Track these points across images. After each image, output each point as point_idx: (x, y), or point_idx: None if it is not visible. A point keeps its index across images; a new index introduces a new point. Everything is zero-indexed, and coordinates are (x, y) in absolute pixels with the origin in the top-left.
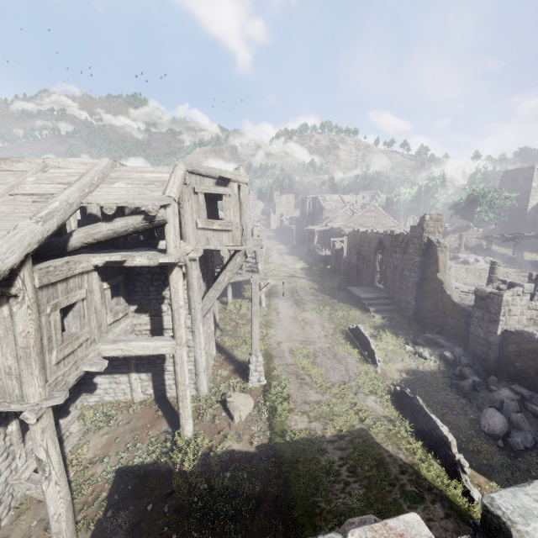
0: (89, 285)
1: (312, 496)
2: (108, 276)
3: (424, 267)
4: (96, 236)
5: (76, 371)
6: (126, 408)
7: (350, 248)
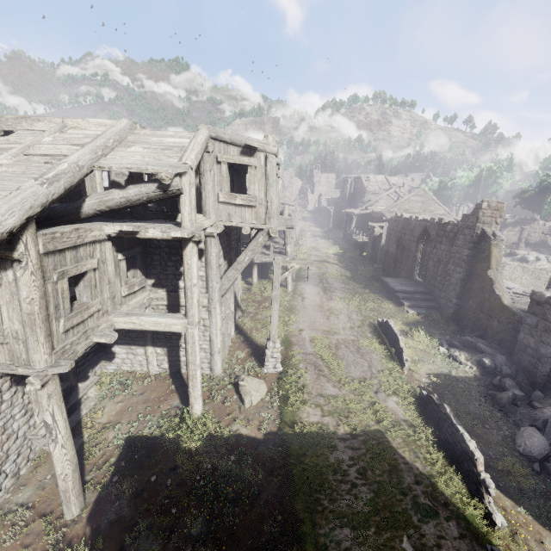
0: (102, 255)
1: (315, 492)
2: (124, 247)
3: (472, 262)
4: (108, 204)
5: (86, 341)
6: (142, 379)
7: (390, 235)
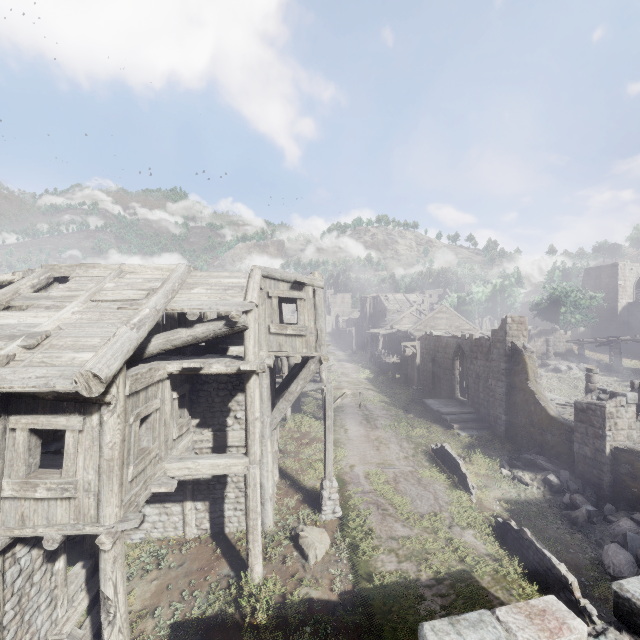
0: (162, 394)
1: None
2: (177, 384)
3: (511, 375)
4: (175, 342)
5: (146, 492)
6: (177, 546)
7: (423, 354)
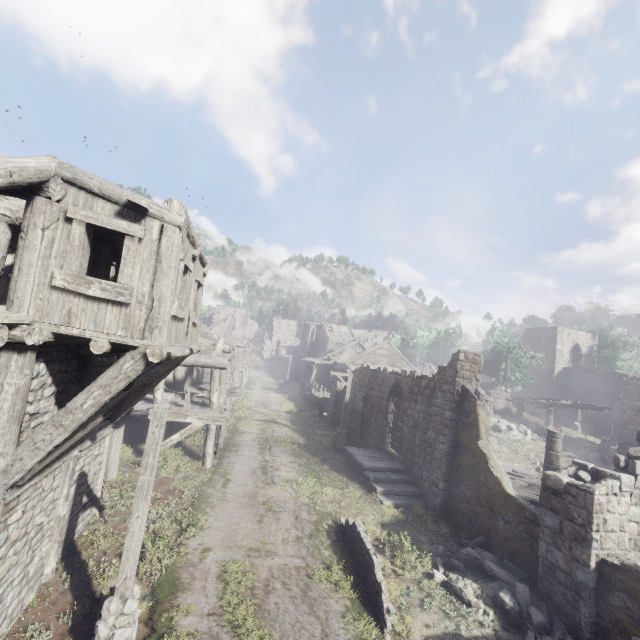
0: None
1: None
2: None
3: (457, 428)
4: None
5: None
6: None
7: (356, 390)
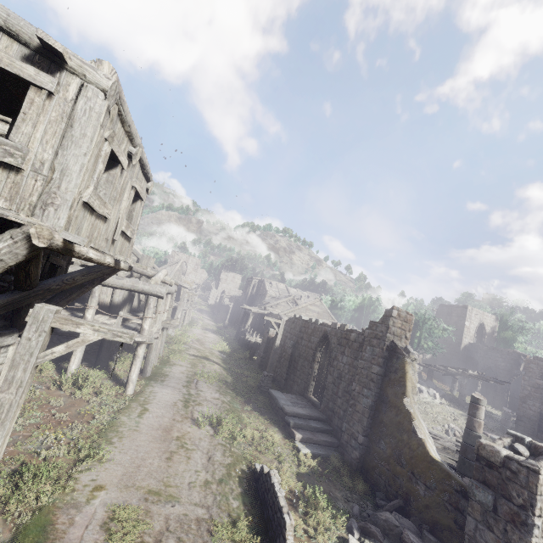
0: None
1: None
2: None
3: (383, 384)
4: None
5: None
6: None
7: (286, 338)
